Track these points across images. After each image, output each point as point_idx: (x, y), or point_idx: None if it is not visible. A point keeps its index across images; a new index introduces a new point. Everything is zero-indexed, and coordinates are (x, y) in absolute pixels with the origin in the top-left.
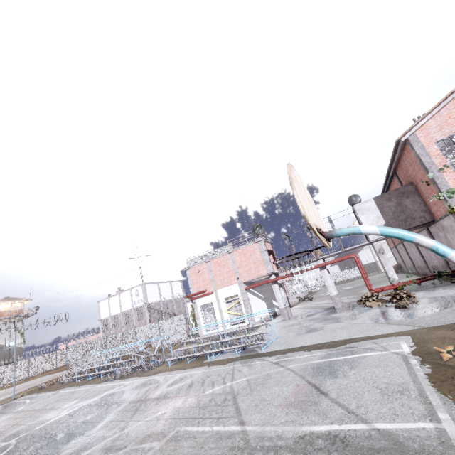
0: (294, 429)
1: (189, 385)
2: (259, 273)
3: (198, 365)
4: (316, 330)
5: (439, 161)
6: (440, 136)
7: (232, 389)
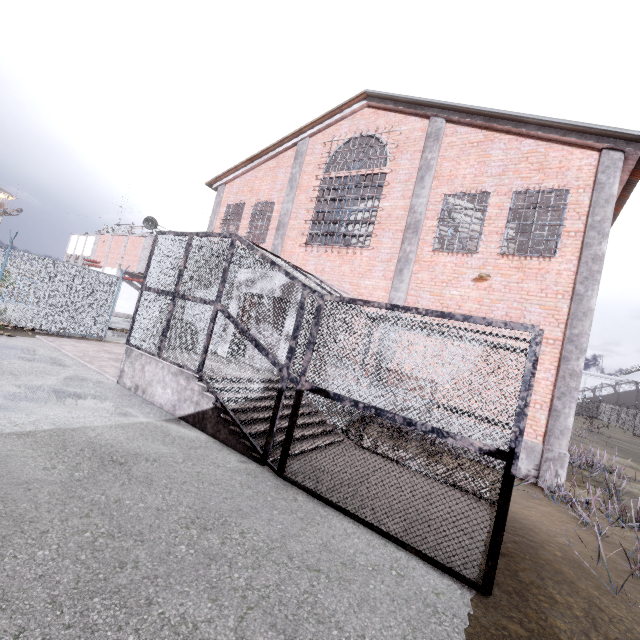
0: None
1: None
2: (133, 268)
3: None
4: None
5: (218, 224)
6: (233, 200)
7: None
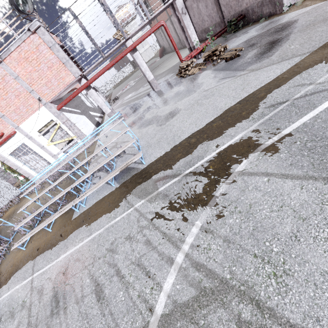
0: None
1: (96, 295)
2: (65, 81)
3: (70, 229)
4: (174, 113)
5: None
6: None
7: (213, 275)
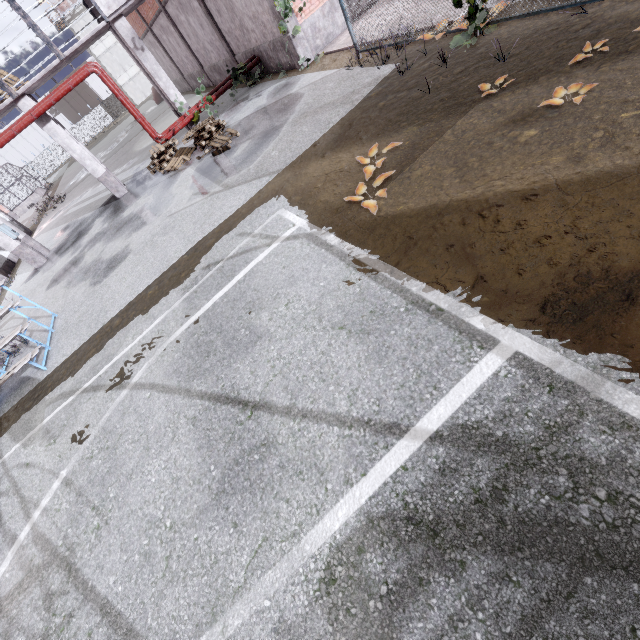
0: (294, 569)
1: None
2: None
3: None
4: (119, 259)
5: None
6: None
7: (48, 546)
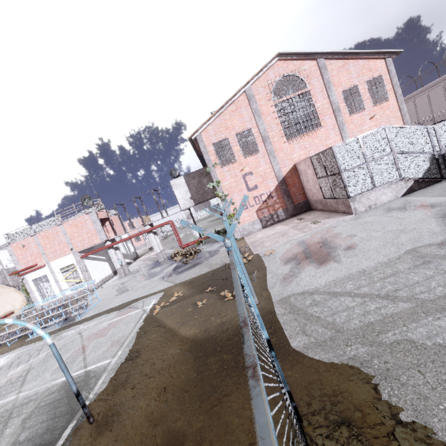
0: (48, 385)
1: None
2: (93, 242)
3: (18, 346)
4: (129, 290)
5: (214, 158)
6: (215, 139)
7: (31, 366)
